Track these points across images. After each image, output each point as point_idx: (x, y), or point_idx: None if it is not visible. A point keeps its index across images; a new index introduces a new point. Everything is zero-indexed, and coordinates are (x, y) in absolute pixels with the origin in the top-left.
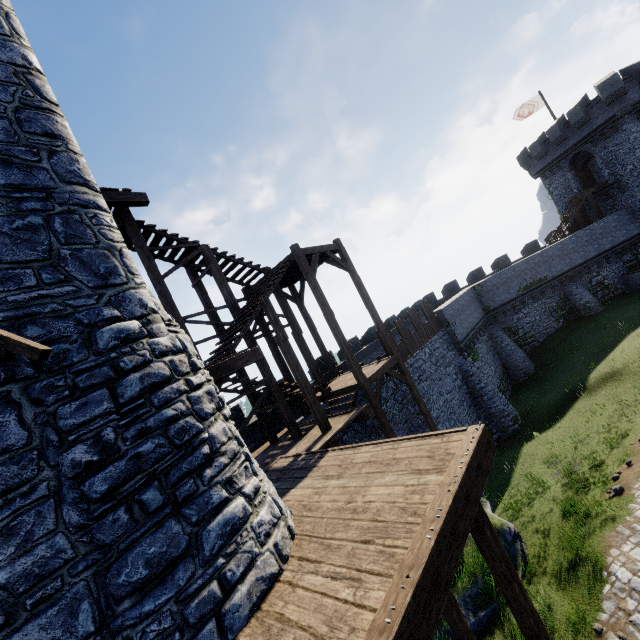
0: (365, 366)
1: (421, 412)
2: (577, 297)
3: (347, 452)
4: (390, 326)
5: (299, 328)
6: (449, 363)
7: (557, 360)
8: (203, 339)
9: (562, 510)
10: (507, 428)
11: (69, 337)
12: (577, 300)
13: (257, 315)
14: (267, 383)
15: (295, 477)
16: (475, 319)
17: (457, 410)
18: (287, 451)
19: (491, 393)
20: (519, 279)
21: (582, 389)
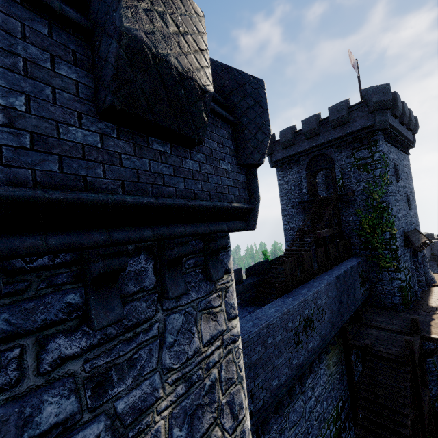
0: None
1: None
2: None
3: None
4: None
5: None
6: None
7: None
8: None
9: None
10: None
11: None
12: None
13: None
14: None
15: None
16: (428, 256)
17: None
18: None
19: None
20: None
21: None
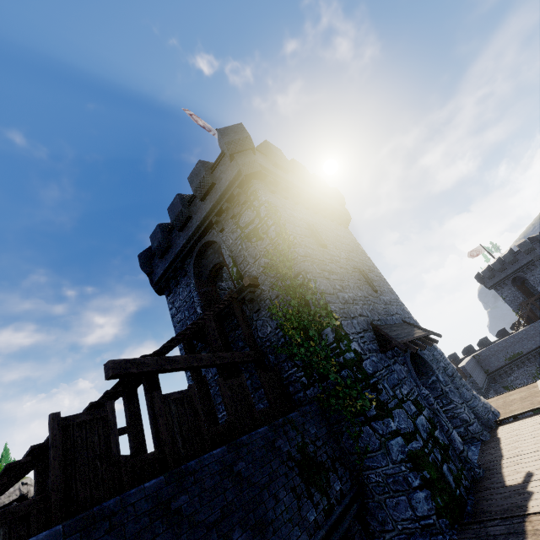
0: None
1: None
2: None
3: None
4: None
5: None
6: None
7: None
8: None
9: None
10: None
11: None
12: None
13: None
14: None
15: None
16: (483, 376)
17: None
18: None
19: None
20: (503, 352)
21: None
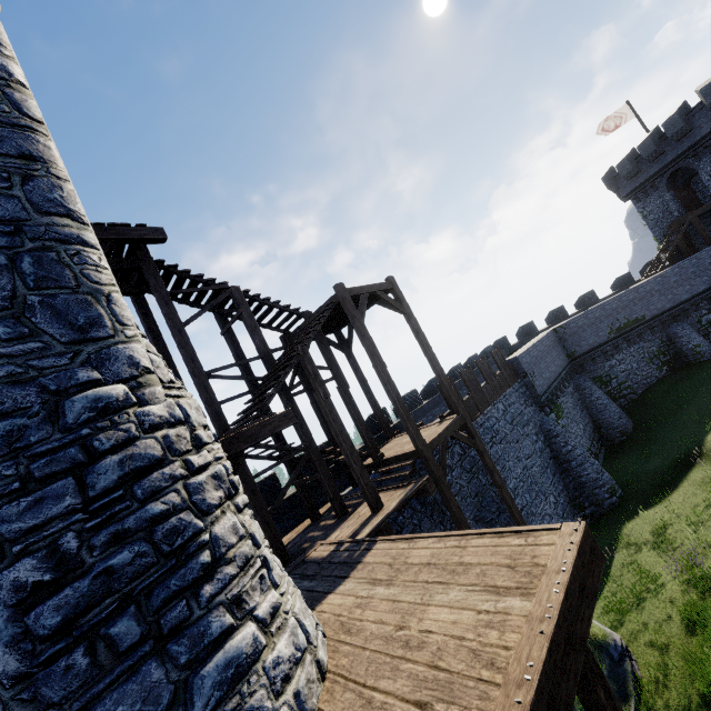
0: (425, 426)
1: (495, 484)
2: (684, 340)
3: (400, 545)
4: (455, 376)
5: (345, 382)
6: (528, 421)
7: (662, 417)
8: (230, 397)
9: (685, 618)
10: (602, 501)
11: (28, 409)
12: (684, 343)
13: (294, 368)
14: (306, 449)
15: (335, 575)
16: (558, 367)
17: (539, 479)
18: (329, 534)
19: (581, 458)
20: (610, 319)
21: (698, 455)
